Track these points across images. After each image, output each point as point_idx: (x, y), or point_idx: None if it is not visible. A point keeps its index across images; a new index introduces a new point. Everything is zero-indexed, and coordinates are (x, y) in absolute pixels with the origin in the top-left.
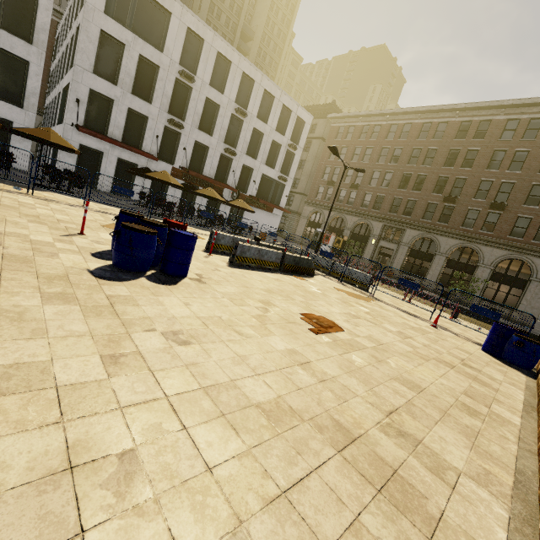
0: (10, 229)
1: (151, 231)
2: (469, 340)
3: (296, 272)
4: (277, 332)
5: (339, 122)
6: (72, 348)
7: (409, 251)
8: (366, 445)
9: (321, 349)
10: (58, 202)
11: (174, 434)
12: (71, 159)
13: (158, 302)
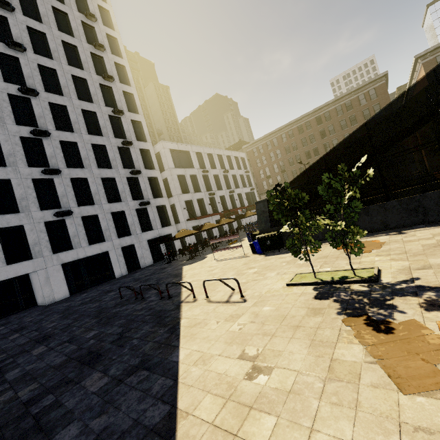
0: None
1: None
2: None
3: None
4: None
5: (251, 147)
6: None
7: None
8: None
9: None
10: None
11: None
12: (192, 236)
13: None
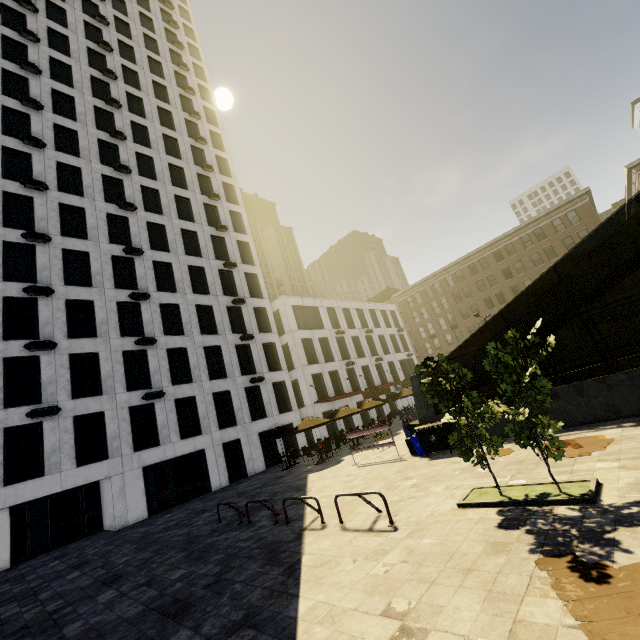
0: None
1: None
2: None
3: None
4: None
5: (403, 296)
6: None
7: None
8: None
9: None
10: None
11: None
12: (323, 427)
13: None
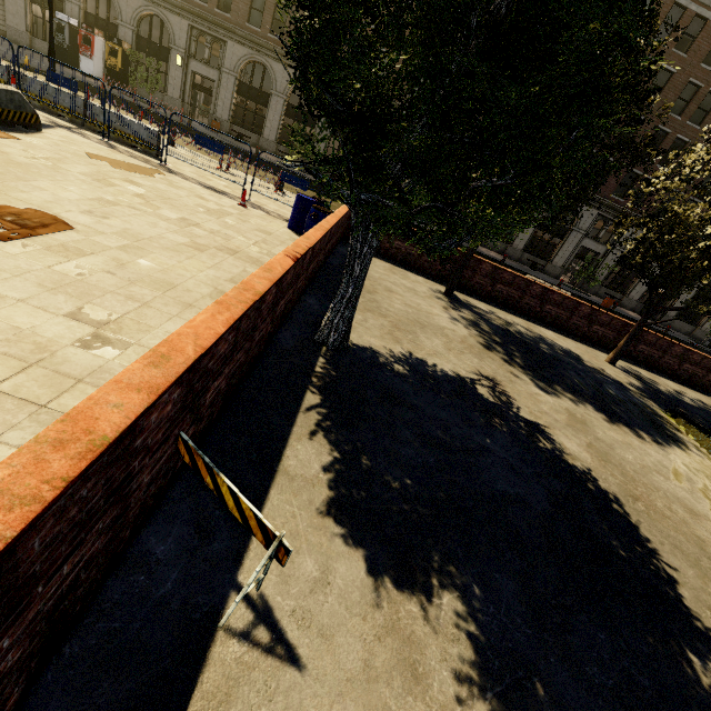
0: None
1: None
2: (281, 218)
3: None
4: None
5: None
6: None
7: (237, 86)
8: (45, 368)
9: (8, 265)
10: None
11: None
12: None
13: None
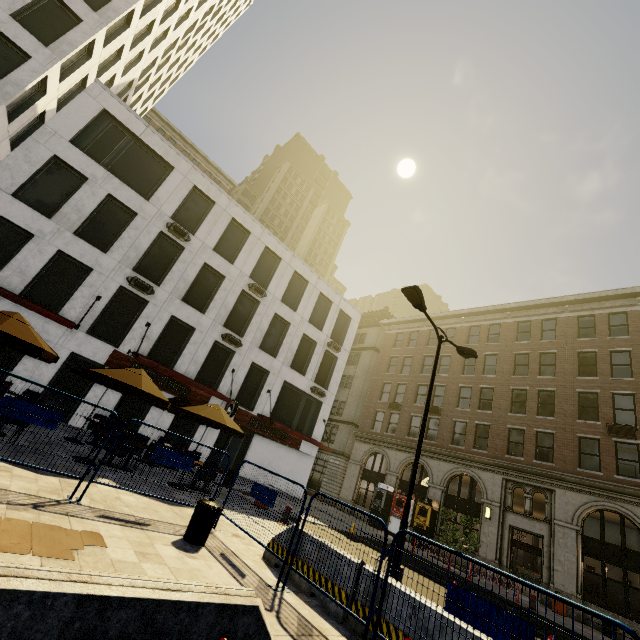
0: None
1: None
2: None
3: None
4: None
5: (396, 329)
6: None
7: (581, 542)
8: None
9: None
10: None
11: None
12: None
13: None
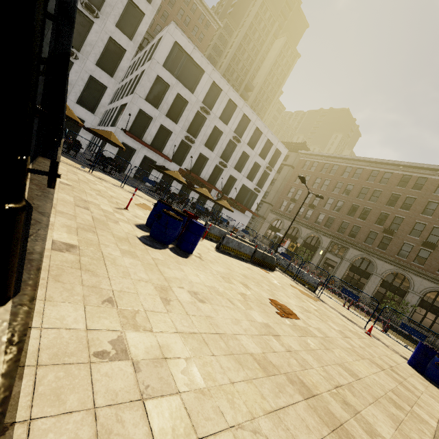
0: (89, 199)
1: (180, 219)
2: (397, 353)
3: (262, 265)
4: (255, 308)
5: (307, 157)
6: (144, 288)
7: (350, 267)
8: (322, 402)
9: (285, 329)
10: (106, 181)
11: (209, 356)
12: (113, 151)
13: (180, 269)
